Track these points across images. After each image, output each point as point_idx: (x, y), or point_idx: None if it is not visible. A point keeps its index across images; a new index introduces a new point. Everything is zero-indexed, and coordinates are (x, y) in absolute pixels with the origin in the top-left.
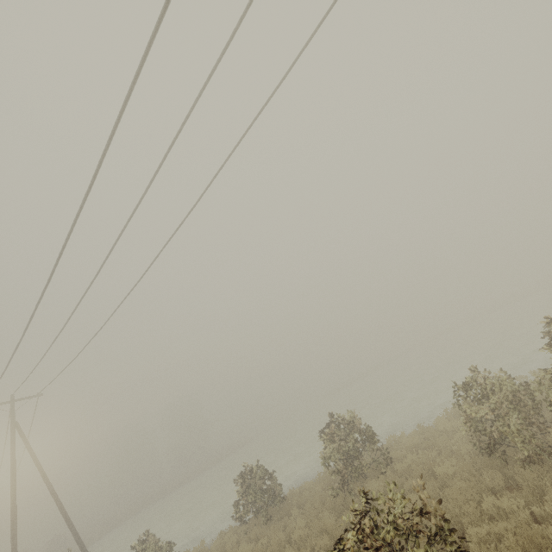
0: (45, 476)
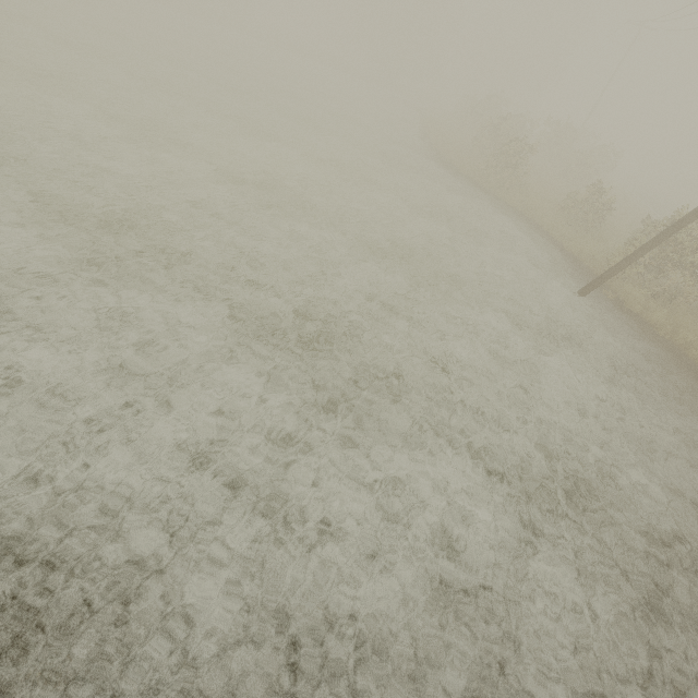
0: None
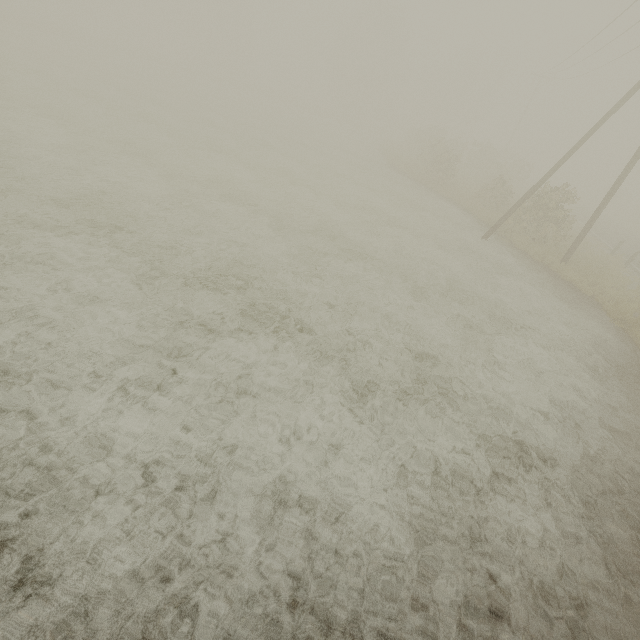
0: (636, 88)
